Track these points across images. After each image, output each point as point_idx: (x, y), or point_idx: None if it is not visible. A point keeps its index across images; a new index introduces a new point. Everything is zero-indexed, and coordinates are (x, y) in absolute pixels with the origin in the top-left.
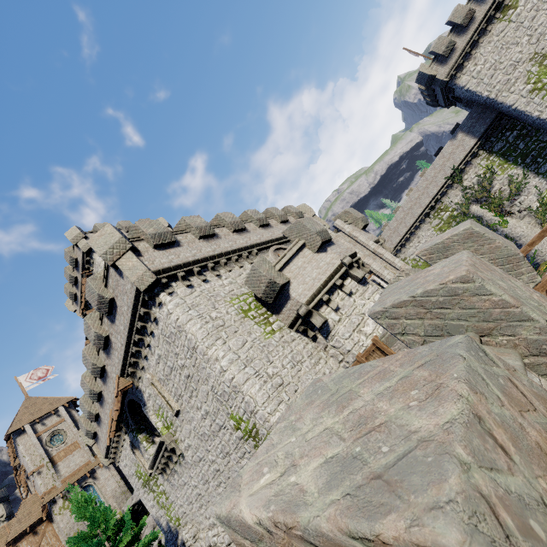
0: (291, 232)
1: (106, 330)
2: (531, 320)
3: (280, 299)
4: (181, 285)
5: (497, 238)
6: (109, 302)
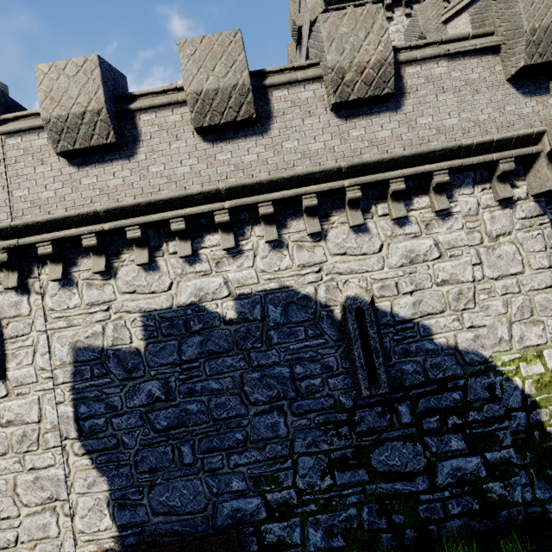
0: None
1: (297, 60)
2: (324, 52)
3: None
4: None
5: (523, 1)
6: (298, 31)
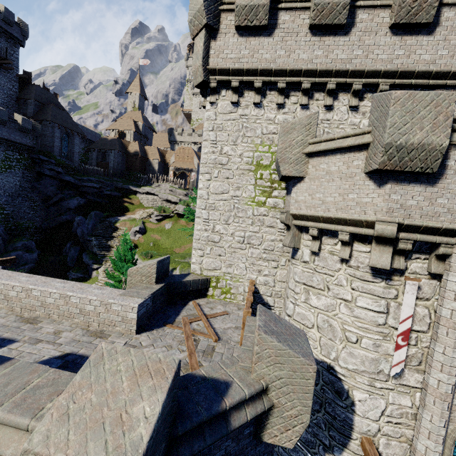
0: (376, 106)
1: None
2: None
3: (290, 185)
4: (229, 96)
5: None
6: None
